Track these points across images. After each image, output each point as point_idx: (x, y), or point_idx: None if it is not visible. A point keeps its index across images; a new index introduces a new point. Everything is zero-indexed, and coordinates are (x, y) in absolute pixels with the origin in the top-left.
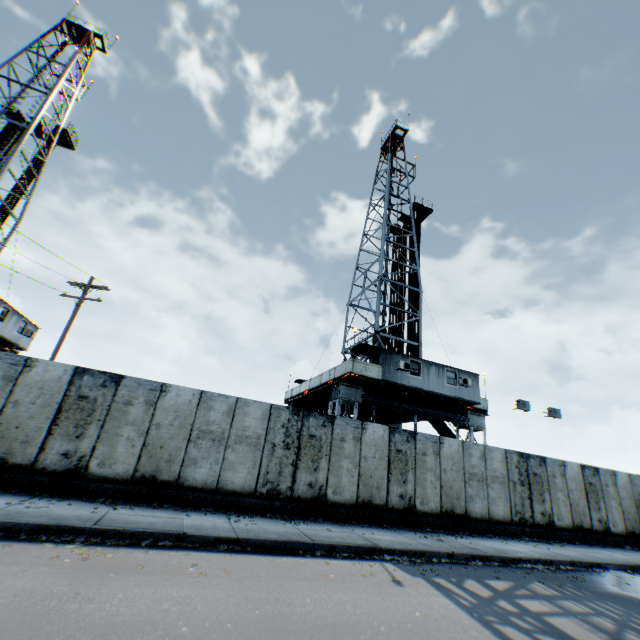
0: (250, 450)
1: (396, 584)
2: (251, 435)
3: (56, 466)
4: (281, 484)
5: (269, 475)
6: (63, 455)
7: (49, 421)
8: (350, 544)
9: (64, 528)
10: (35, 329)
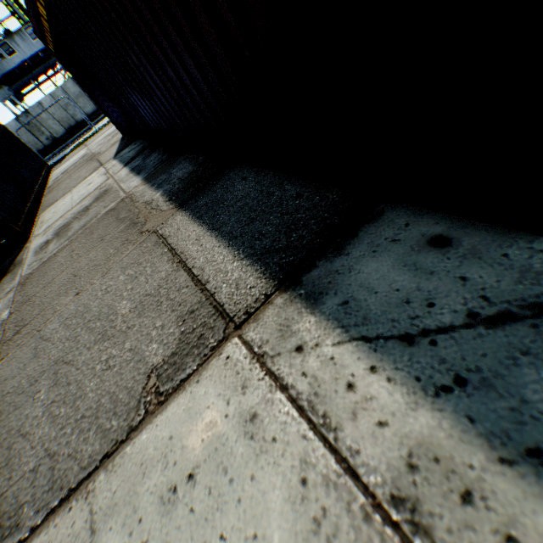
0: None
1: None
2: None
3: None
4: None
5: None
6: None
7: None
8: None
9: None
10: None
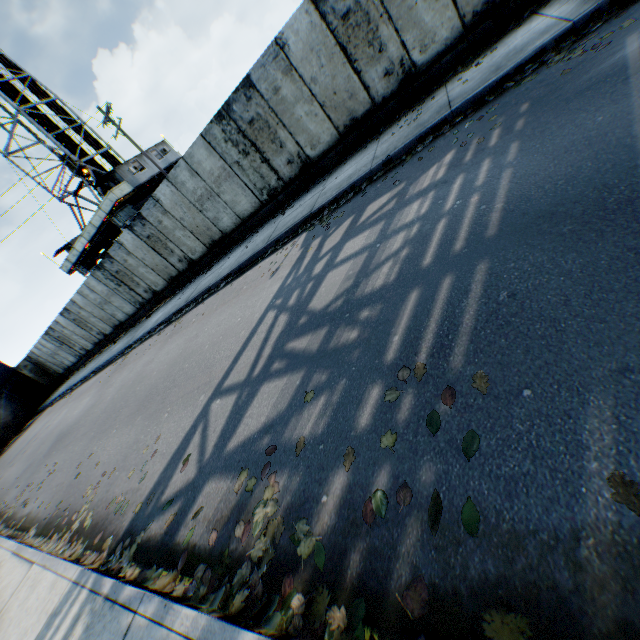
0: (230, 183)
1: (269, 278)
2: (219, 173)
3: (184, 267)
4: (271, 183)
5: (258, 186)
6: (180, 262)
7: (158, 256)
8: (287, 230)
9: (178, 311)
10: (163, 145)
